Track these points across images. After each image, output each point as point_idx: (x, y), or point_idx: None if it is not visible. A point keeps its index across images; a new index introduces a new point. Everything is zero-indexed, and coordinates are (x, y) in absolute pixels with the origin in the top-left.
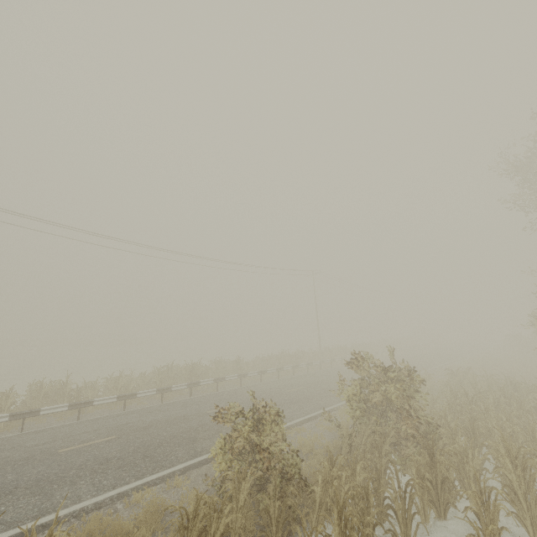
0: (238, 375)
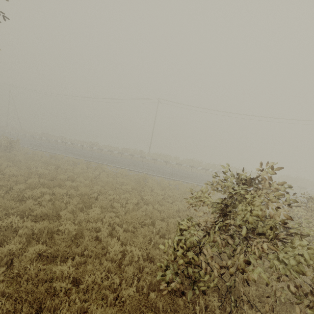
0: (46, 138)
